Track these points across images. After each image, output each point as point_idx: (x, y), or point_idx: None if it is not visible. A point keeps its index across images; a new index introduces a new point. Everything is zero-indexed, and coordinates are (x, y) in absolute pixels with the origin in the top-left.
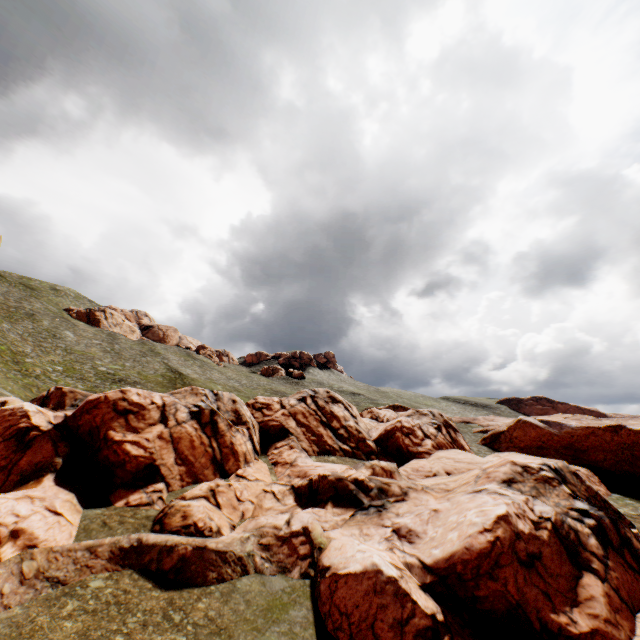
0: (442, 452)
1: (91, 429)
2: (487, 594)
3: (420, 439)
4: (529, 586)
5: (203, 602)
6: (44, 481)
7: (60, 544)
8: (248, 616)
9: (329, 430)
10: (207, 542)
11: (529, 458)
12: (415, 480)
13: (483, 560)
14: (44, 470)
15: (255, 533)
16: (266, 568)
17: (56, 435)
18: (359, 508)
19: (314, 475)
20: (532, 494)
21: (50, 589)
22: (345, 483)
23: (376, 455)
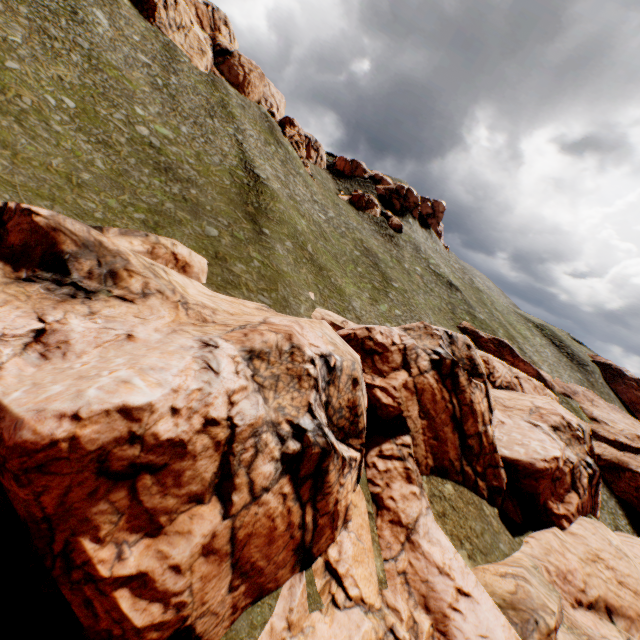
0: (590, 531)
1: (26, 521)
2: None
3: (564, 488)
4: None
5: None
6: None
7: None
8: None
9: (457, 435)
10: None
11: None
12: (563, 607)
13: None
14: None
15: None
16: None
17: None
18: None
19: None
20: None
21: None
22: None
23: (502, 497)
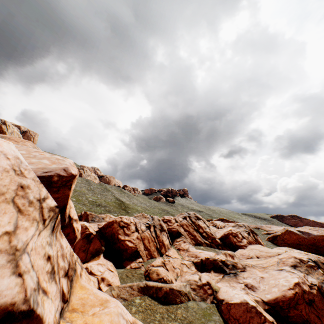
0: (252, 246)
1: (111, 234)
2: (293, 315)
3: (240, 239)
4: (310, 313)
5: (179, 310)
6: (101, 257)
7: (117, 284)
8: (197, 317)
9: (198, 233)
10: (172, 286)
11: (300, 254)
12: (242, 260)
13: (291, 301)
14: (99, 252)
15: (188, 283)
16: (196, 298)
17: (98, 236)
18: (225, 273)
19: (203, 257)
20: (305, 273)
21: (123, 302)
22: (217, 262)
23: (221, 246)
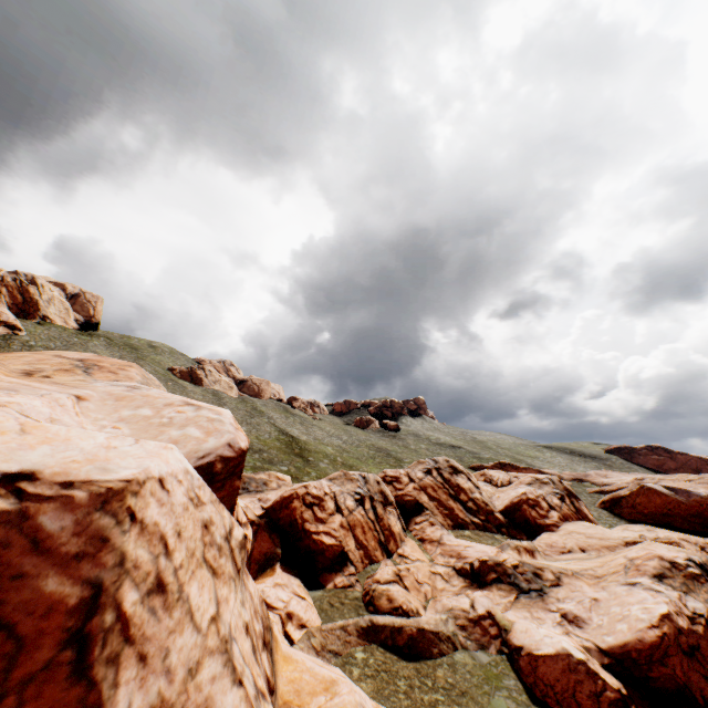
0: (570, 525)
1: (291, 522)
2: (658, 675)
3: (545, 510)
4: (692, 671)
5: (439, 671)
6: (277, 569)
7: (316, 623)
8: (476, 683)
9: (458, 503)
10: (421, 623)
11: (672, 550)
12: (551, 556)
13: (654, 650)
14: (272, 559)
15: (450, 615)
16: (469, 645)
17: (266, 527)
18: (520, 591)
19: (474, 560)
20: (682, 590)
21: (334, 658)
22: (503, 568)
23: (506, 528)
